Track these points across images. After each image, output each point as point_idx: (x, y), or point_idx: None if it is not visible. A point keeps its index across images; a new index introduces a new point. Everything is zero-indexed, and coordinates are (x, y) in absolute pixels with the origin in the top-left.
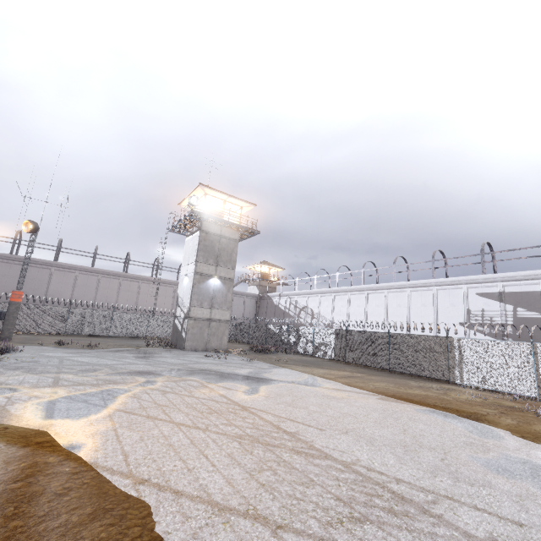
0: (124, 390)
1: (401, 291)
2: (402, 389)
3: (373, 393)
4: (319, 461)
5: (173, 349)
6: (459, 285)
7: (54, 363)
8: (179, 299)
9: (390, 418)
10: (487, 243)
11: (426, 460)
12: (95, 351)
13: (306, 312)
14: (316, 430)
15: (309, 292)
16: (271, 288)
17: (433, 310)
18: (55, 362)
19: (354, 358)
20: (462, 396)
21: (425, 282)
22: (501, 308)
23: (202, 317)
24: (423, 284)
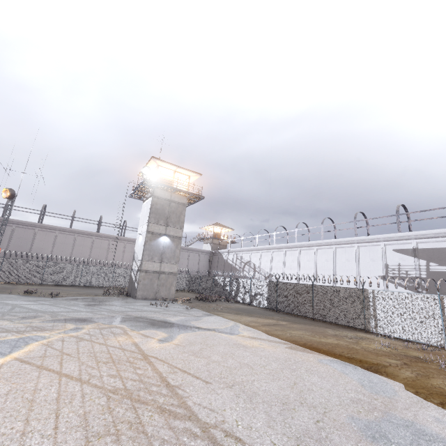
0: (43, 338)
1: (328, 247)
2: (317, 337)
3: (285, 341)
4: (177, 423)
5: (127, 298)
6: (378, 242)
7: (3, 310)
8: (135, 254)
9: (287, 369)
10: (402, 205)
11: (299, 422)
12: (53, 299)
13: (249, 266)
14: (201, 383)
15: (252, 249)
16: (222, 246)
17: (355, 265)
18: (6, 309)
19: (284, 307)
20: (373, 345)
21: (348, 240)
22: (415, 262)
23: (152, 270)
24: (347, 241)
